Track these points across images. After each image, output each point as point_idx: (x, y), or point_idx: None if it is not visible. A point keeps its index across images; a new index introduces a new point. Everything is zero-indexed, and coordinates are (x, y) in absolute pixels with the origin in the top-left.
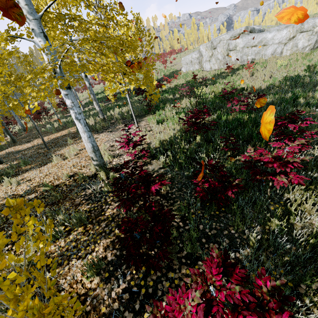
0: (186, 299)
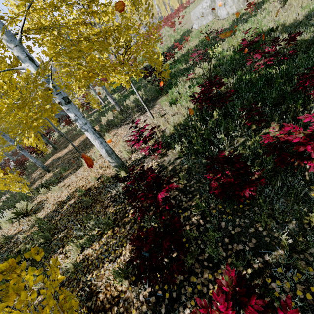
0: None
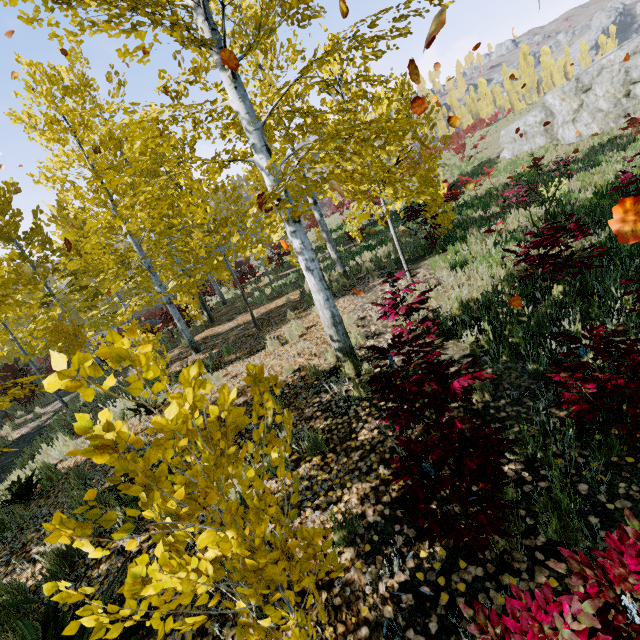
0: (555, 614)
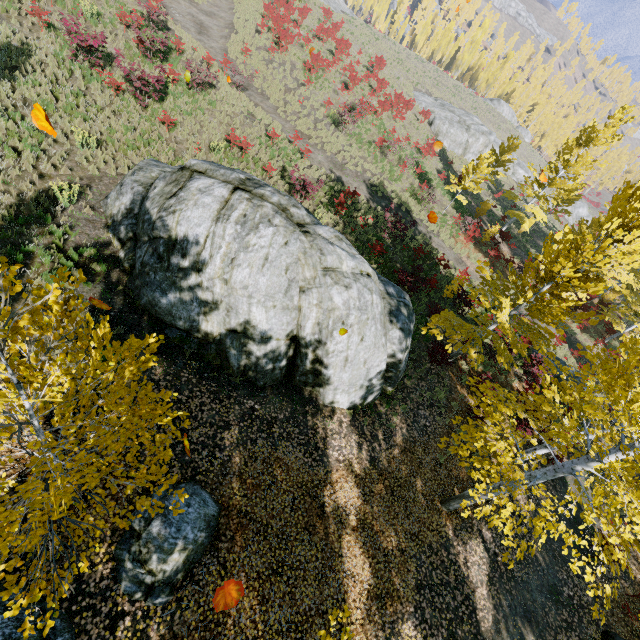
0: None
